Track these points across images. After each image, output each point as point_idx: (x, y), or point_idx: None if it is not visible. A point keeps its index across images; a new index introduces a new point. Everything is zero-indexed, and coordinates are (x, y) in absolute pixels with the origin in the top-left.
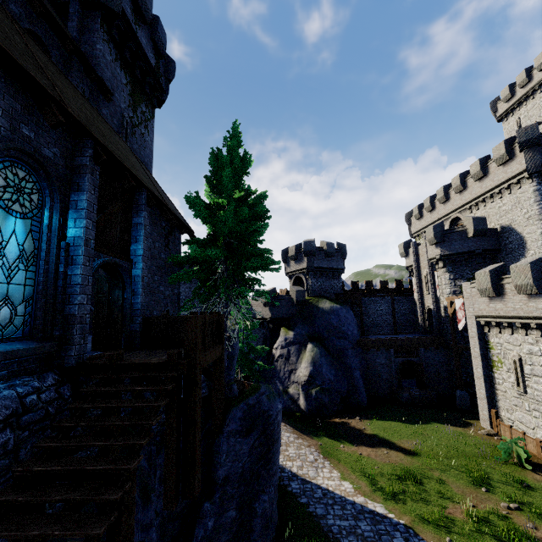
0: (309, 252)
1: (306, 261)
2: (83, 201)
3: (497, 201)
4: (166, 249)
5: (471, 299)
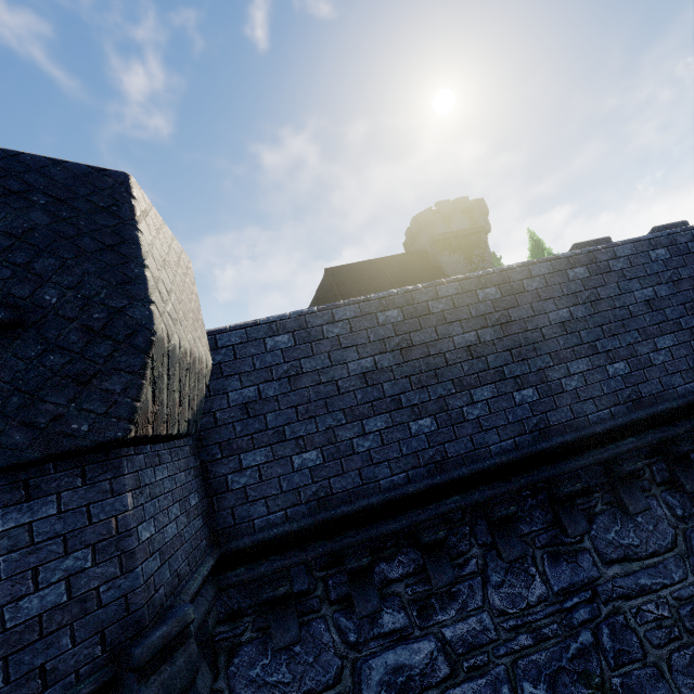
0: None
1: None
2: None
3: None
4: None
5: None
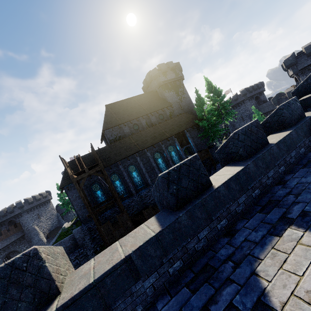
0: (290, 65)
1: (291, 69)
2: (177, 144)
3: None
4: (199, 132)
5: None
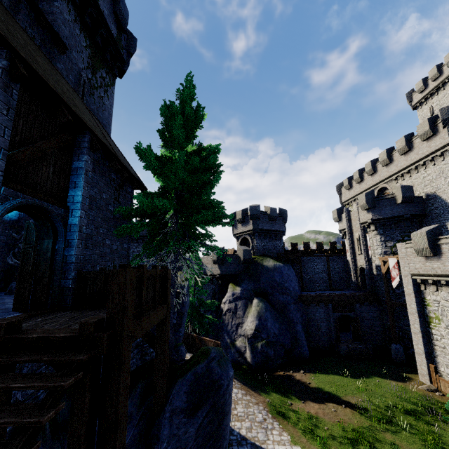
0: (255, 216)
1: (251, 223)
2: None
3: (422, 172)
4: (115, 202)
5: (406, 258)
